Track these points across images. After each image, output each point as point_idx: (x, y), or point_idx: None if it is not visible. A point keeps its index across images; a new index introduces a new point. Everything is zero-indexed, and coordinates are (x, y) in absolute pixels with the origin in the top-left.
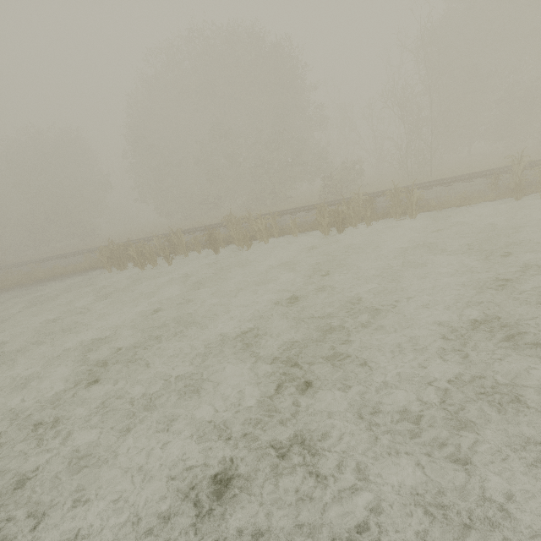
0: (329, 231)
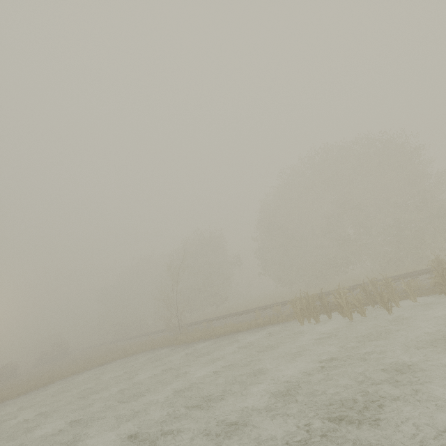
0: None
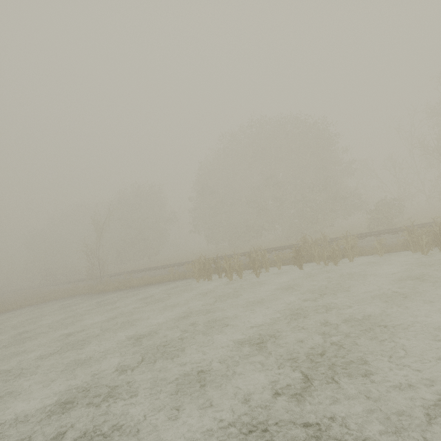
0: (428, 250)
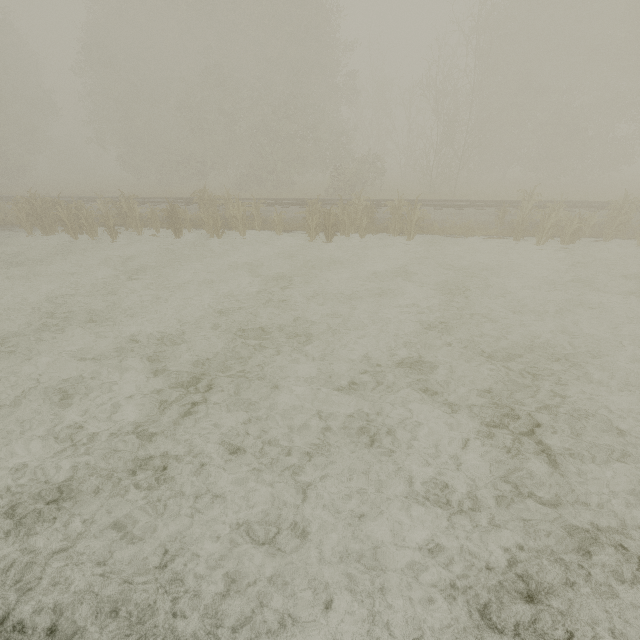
0: (316, 235)
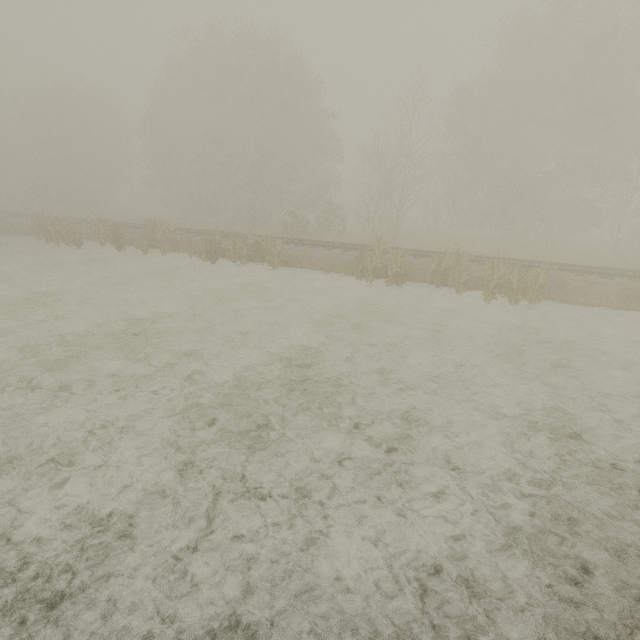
0: (206, 258)
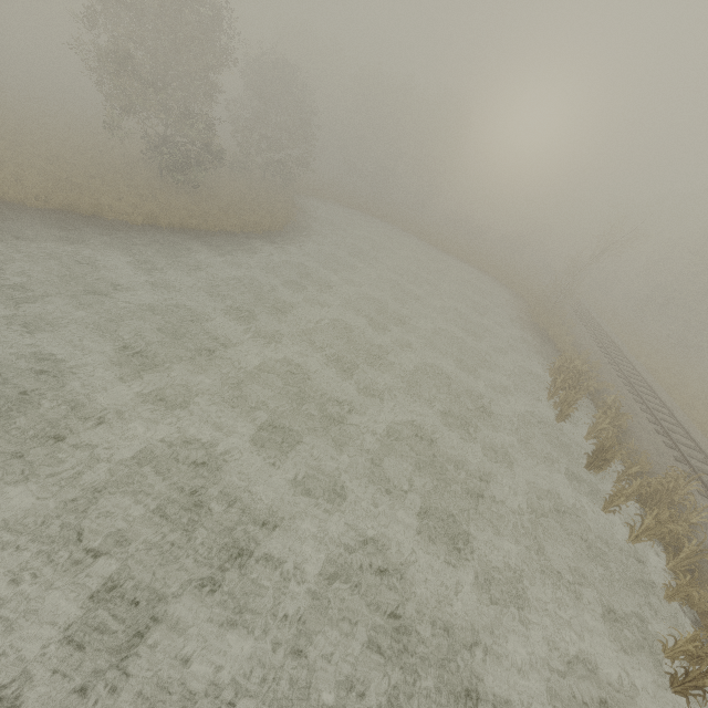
0: (672, 657)
